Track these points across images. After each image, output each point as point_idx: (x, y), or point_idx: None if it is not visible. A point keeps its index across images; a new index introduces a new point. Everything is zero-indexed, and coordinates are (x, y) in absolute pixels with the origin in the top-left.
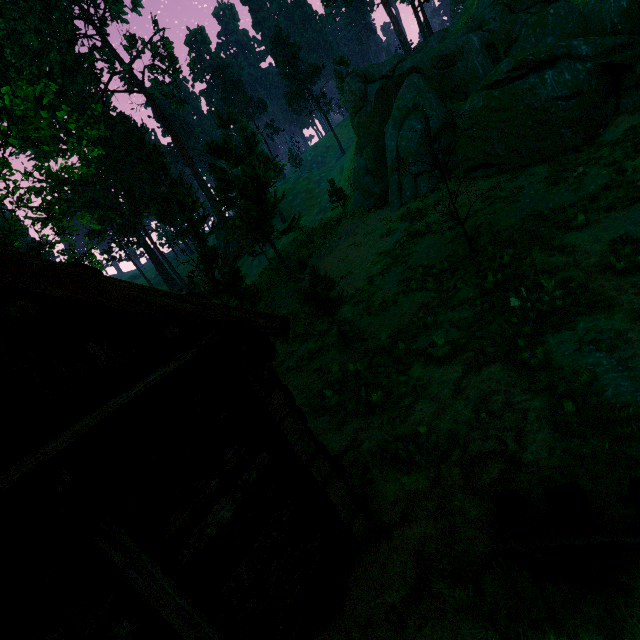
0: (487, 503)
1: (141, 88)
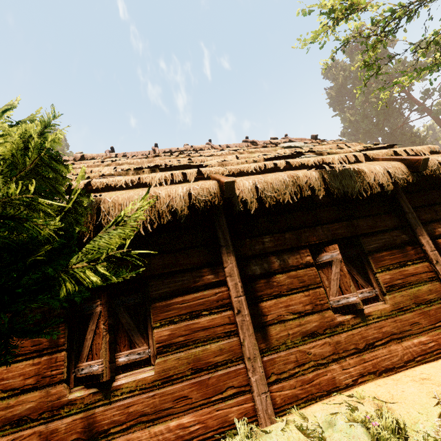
0: None
1: (428, 113)
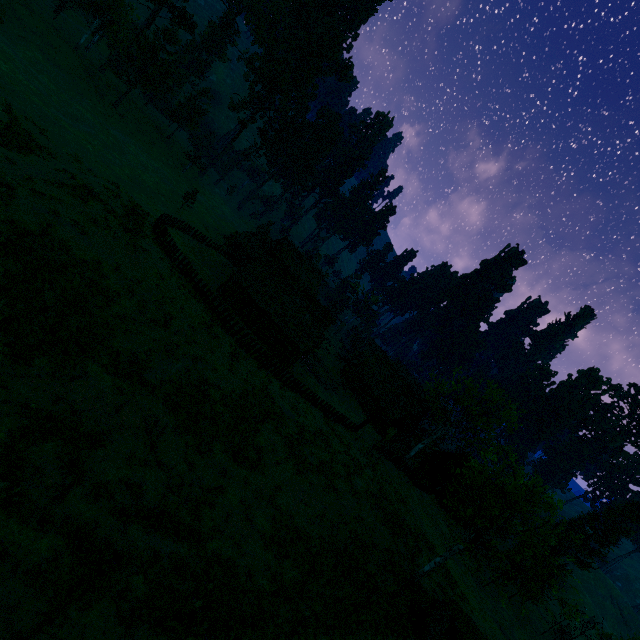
0: (434, 502)
1: None
